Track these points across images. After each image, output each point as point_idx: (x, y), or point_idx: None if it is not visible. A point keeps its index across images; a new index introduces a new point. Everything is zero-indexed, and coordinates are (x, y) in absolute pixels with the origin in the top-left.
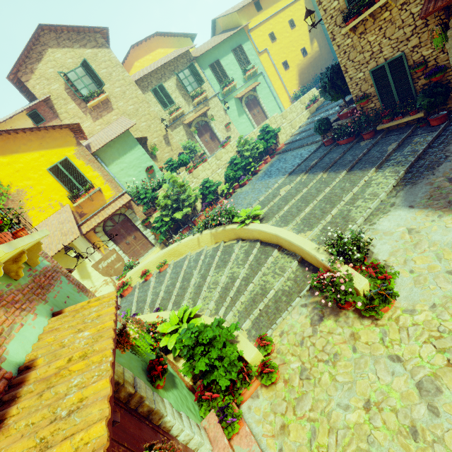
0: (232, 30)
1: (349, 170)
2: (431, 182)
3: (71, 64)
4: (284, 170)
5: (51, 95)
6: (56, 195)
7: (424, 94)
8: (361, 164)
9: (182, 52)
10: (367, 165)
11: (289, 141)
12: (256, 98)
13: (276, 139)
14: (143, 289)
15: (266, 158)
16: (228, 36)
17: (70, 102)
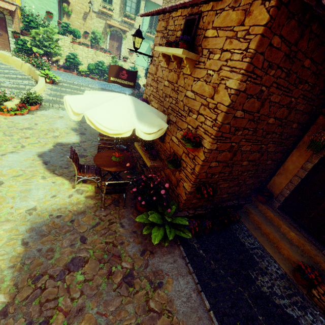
0: None
1: None
2: None
3: None
4: (107, 87)
5: None
6: None
7: None
8: None
9: None
10: None
11: None
12: None
13: None
14: None
15: None
16: None
17: None
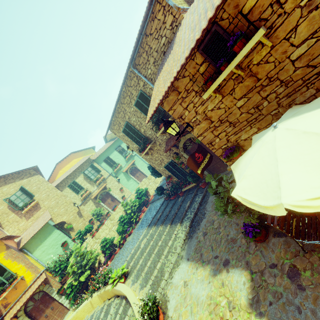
0: (113, 140)
1: (171, 223)
2: (197, 236)
3: (13, 191)
4: (148, 221)
5: None
6: None
7: (189, 176)
8: (176, 218)
9: (85, 161)
10: (177, 220)
11: (155, 193)
12: (136, 168)
13: (145, 196)
14: None
15: (143, 209)
16: (111, 144)
17: (11, 213)
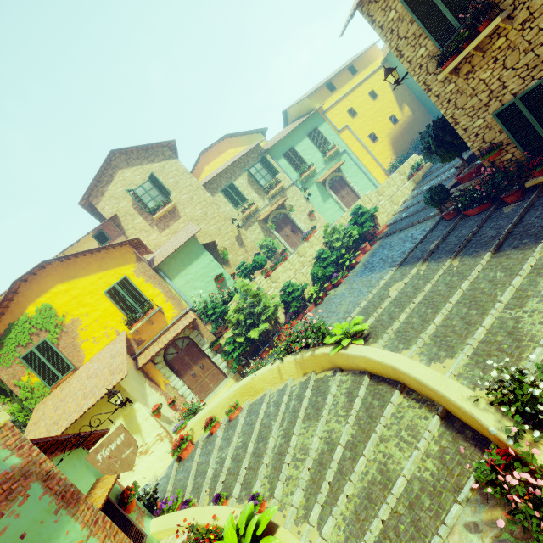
0: (305, 116)
1: (496, 251)
2: None
3: (139, 180)
4: (391, 260)
5: (119, 213)
6: (112, 322)
7: None
8: (514, 239)
9: (252, 147)
10: (526, 240)
11: (392, 221)
12: (341, 178)
13: (374, 221)
14: (206, 450)
15: (364, 246)
16: (301, 122)
17: (137, 216)
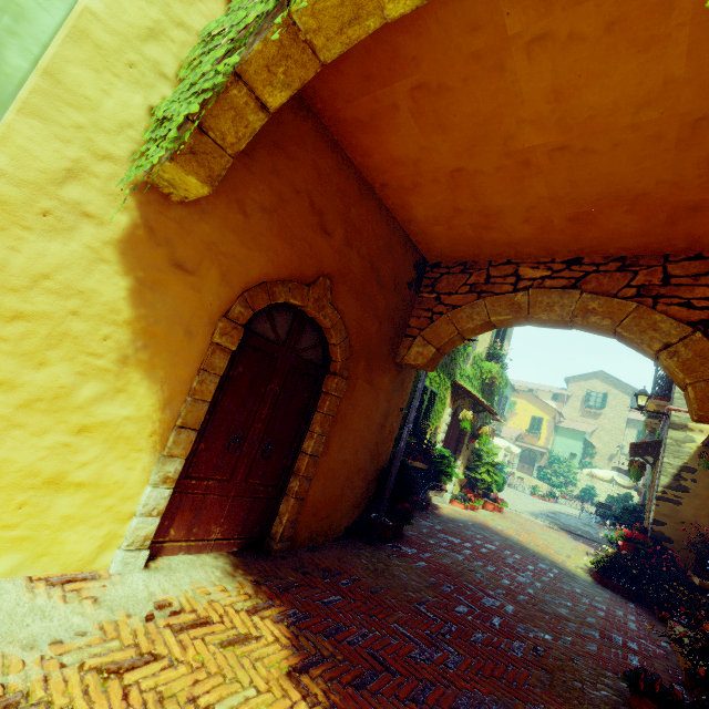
0: None
1: None
2: None
3: (599, 390)
4: None
5: (574, 394)
6: (523, 424)
7: None
8: None
9: None
10: None
11: None
12: None
13: None
14: None
15: None
16: None
17: (579, 401)
